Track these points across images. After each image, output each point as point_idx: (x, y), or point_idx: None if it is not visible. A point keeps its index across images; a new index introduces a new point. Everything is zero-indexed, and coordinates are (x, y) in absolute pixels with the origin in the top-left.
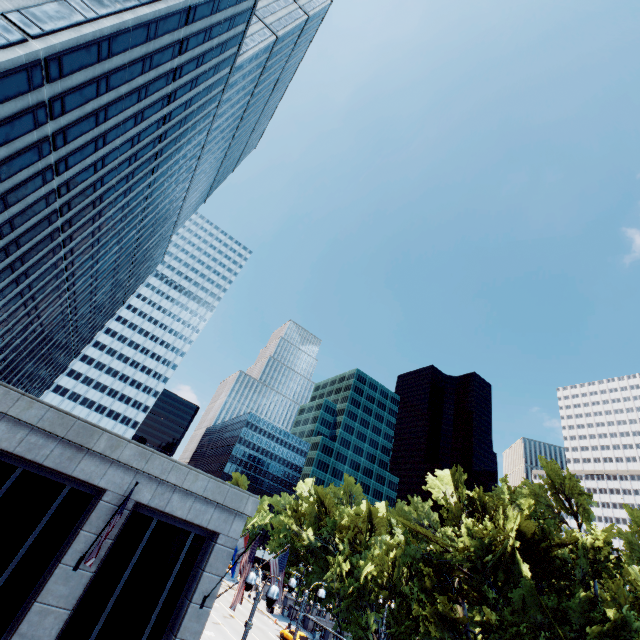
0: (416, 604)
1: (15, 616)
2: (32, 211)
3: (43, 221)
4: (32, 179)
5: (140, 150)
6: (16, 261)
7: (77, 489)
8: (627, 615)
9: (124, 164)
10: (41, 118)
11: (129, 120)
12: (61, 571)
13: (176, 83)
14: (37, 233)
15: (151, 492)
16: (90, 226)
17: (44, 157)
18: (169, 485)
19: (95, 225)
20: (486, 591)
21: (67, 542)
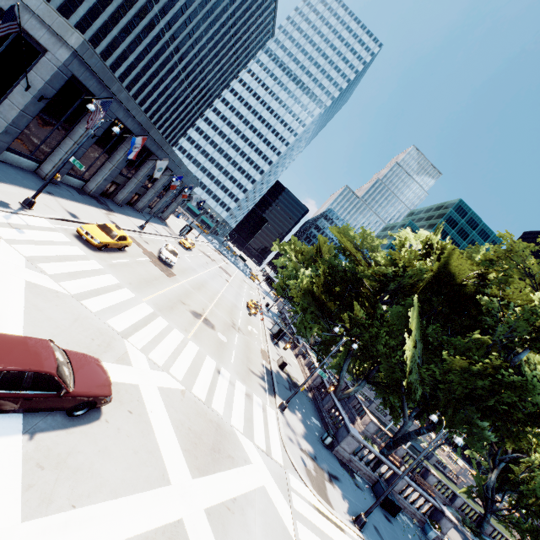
0: None
1: None
2: None
3: None
4: None
5: None
6: None
7: None
8: (533, 383)
9: None
10: None
11: None
12: None
13: None
14: None
15: None
16: None
17: None
18: None
19: None
20: (378, 307)
21: None
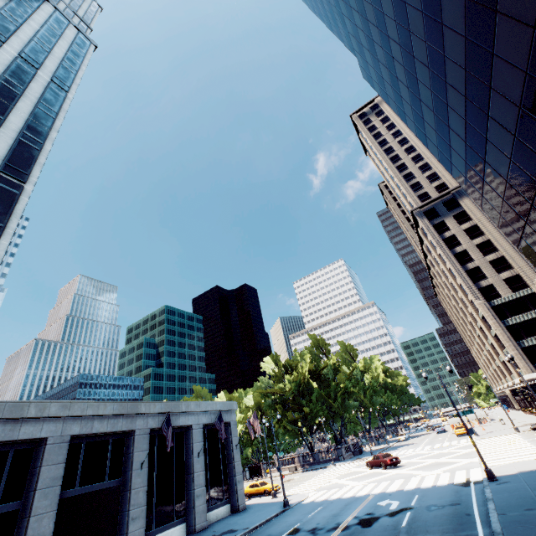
0: (276, 424)
1: (184, 486)
2: None
3: None
4: None
5: None
6: None
7: (177, 432)
8: (347, 383)
9: None
10: None
11: None
12: (195, 460)
13: None
14: None
15: (205, 418)
16: None
17: None
18: (209, 412)
19: None
20: (302, 402)
21: (185, 453)
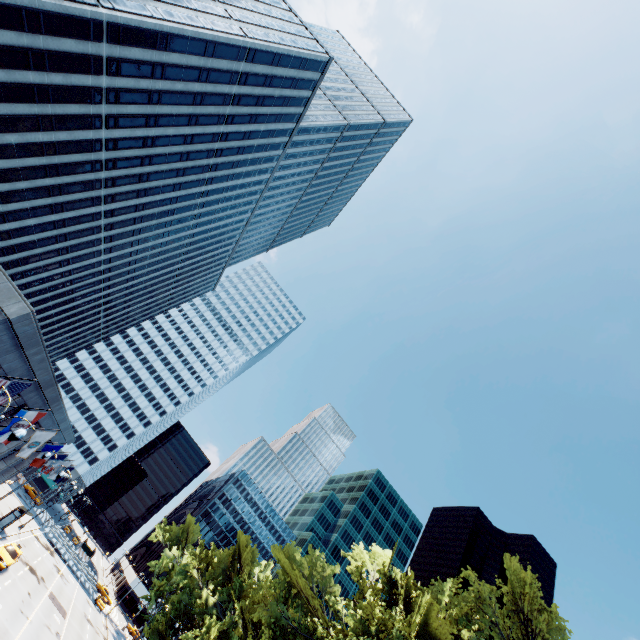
0: None
1: None
2: (78, 147)
3: (87, 163)
4: (82, 117)
5: (193, 152)
6: (55, 187)
7: None
8: None
9: (175, 156)
10: (97, 68)
11: (183, 117)
12: None
13: (235, 109)
14: (80, 172)
15: None
16: (135, 198)
17: (96, 104)
18: None
19: (140, 201)
20: None
21: None
